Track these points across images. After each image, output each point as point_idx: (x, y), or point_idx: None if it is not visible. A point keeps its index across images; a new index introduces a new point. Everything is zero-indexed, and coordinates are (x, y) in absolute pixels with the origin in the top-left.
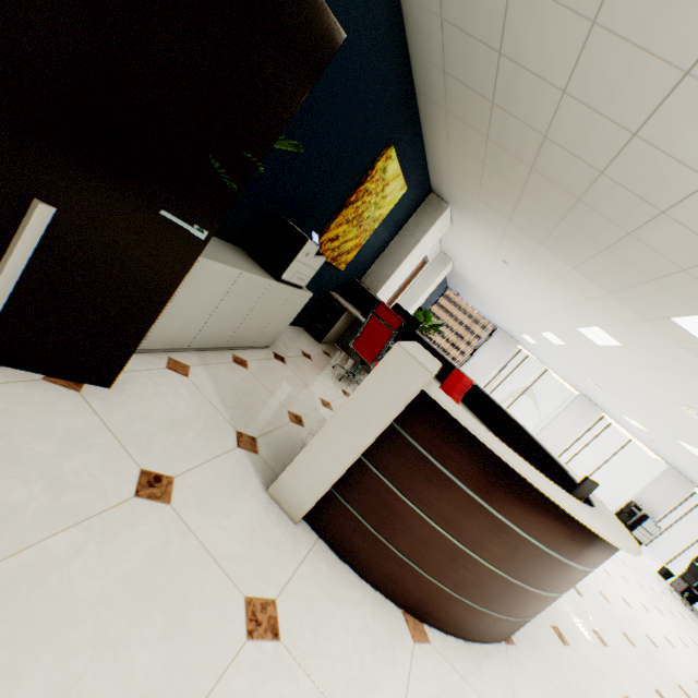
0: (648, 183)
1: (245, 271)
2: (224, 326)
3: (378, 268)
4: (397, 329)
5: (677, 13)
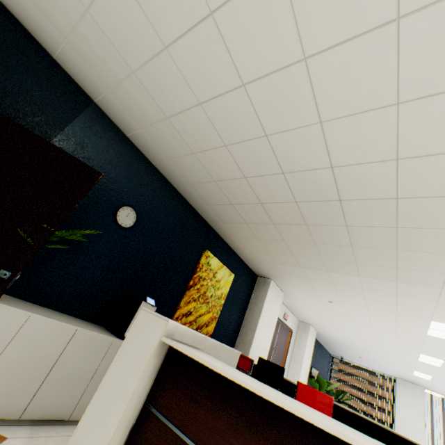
0: (315, 190)
1: (83, 327)
2: (65, 389)
3: (242, 337)
4: (249, 369)
5: (240, 122)
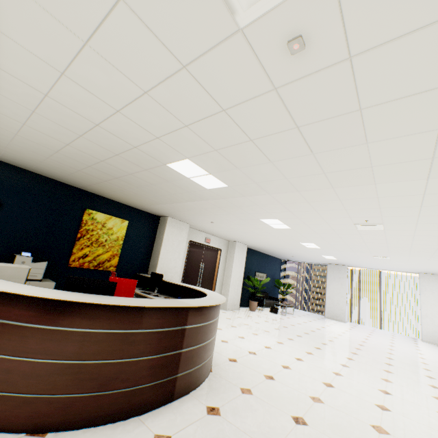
0: (85, 158)
1: None
2: None
3: (152, 262)
4: None
5: None
